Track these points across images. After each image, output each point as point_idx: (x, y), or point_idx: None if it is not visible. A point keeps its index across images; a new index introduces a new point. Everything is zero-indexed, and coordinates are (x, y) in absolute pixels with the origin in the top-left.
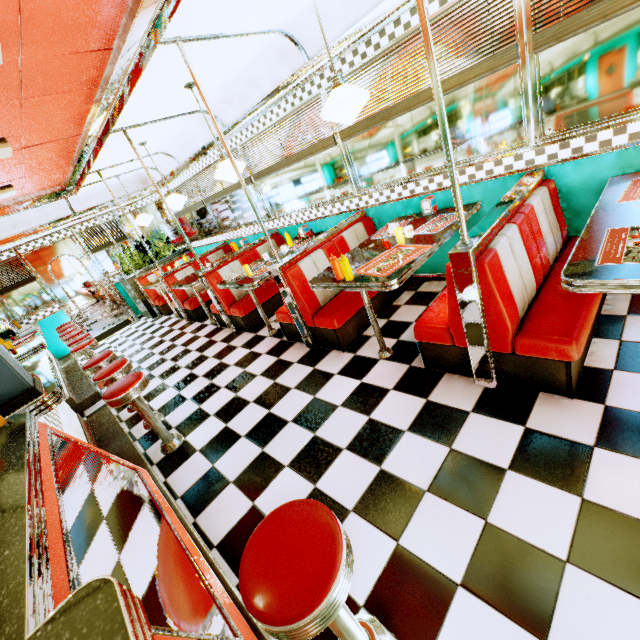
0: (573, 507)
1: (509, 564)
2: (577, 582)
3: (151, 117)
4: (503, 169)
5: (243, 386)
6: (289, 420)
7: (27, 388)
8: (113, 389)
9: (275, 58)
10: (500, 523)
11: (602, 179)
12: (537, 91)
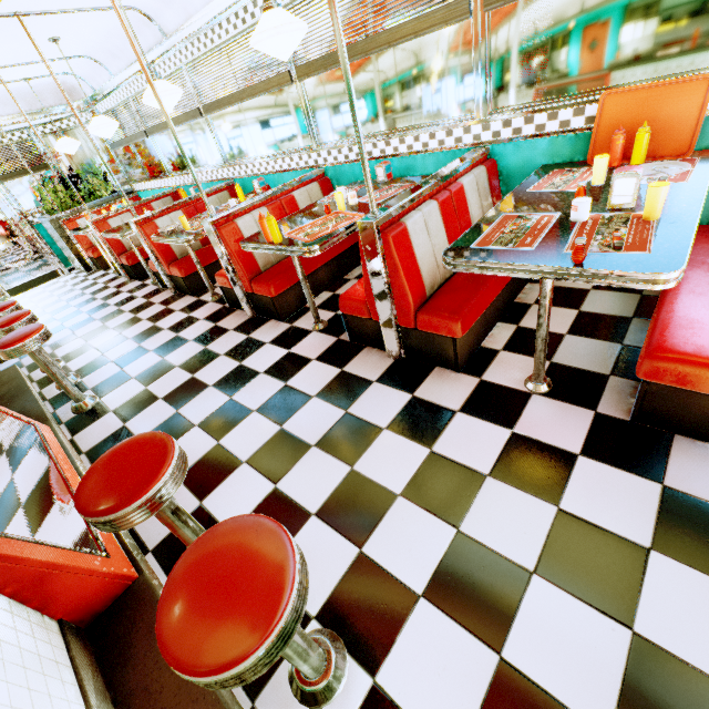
0: (422, 457)
1: (357, 498)
2: (401, 509)
3: (57, 4)
4: (454, 141)
5: (172, 351)
6: (210, 384)
7: None
8: (5, 339)
9: None
10: (362, 469)
11: (536, 166)
12: (486, 57)
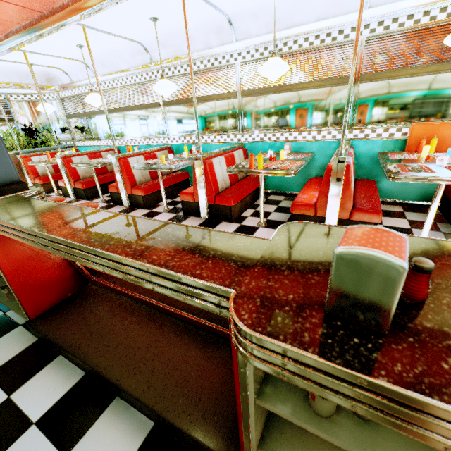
0: None
1: None
2: None
3: (108, 28)
4: (331, 137)
5: None
6: None
7: (16, 180)
8: None
9: (213, 31)
10: None
11: (374, 152)
12: (356, 102)
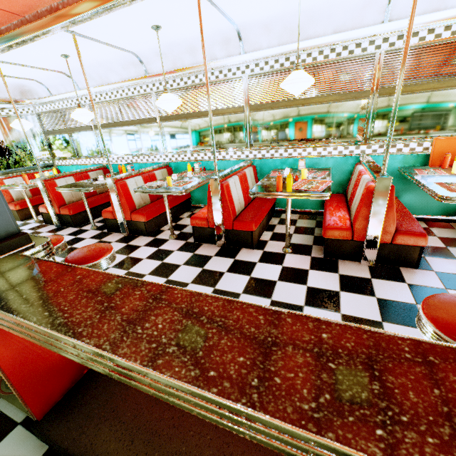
0: None
1: None
2: None
3: (101, 36)
4: (348, 152)
5: (171, 272)
6: (240, 292)
7: (13, 231)
8: (83, 255)
9: (219, 42)
10: None
11: (394, 167)
12: (374, 116)
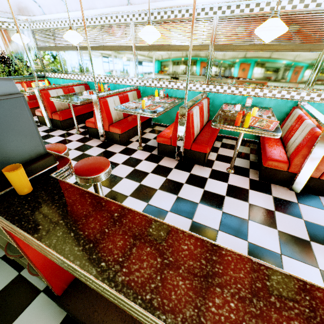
0: None
1: None
2: None
3: None
4: (289, 96)
5: (142, 178)
6: (197, 202)
7: (41, 152)
8: (88, 167)
9: None
10: None
11: None
12: (321, 68)
